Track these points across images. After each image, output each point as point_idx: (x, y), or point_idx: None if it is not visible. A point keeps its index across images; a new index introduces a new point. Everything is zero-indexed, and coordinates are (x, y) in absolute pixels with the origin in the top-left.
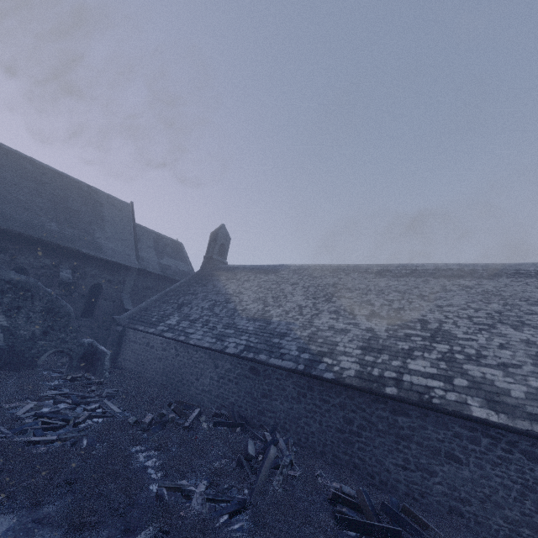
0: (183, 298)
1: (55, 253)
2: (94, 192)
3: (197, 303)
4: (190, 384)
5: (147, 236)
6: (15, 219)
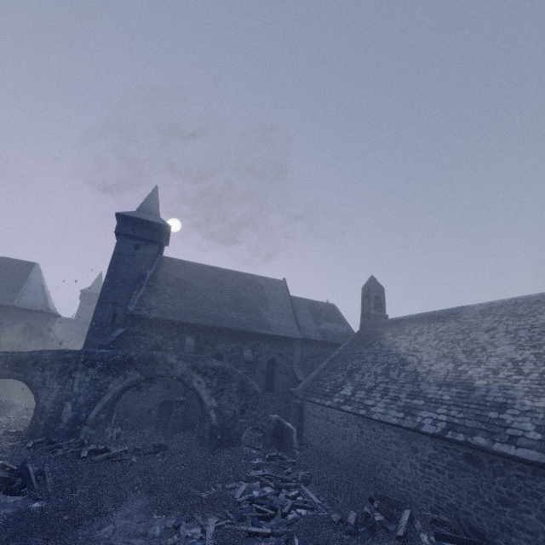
0: (351, 364)
1: (238, 337)
2: (255, 278)
3: (368, 367)
4: (386, 471)
5: (302, 305)
6: (210, 316)
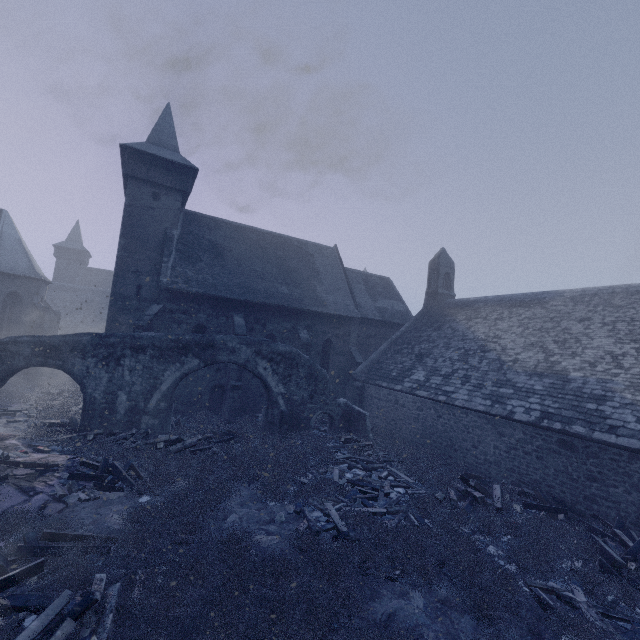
0: (418, 347)
1: (291, 316)
2: (303, 244)
3: (440, 352)
4: (465, 451)
5: (356, 279)
6: (259, 291)
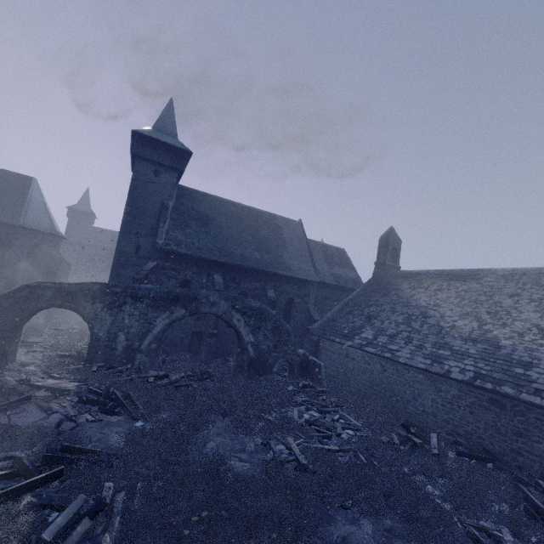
0: (368, 310)
1: (261, 277)
2: (273, 217)
3: (387, 315)
4: (406, 402)
5: (316, 249)
6: (235, 255)
